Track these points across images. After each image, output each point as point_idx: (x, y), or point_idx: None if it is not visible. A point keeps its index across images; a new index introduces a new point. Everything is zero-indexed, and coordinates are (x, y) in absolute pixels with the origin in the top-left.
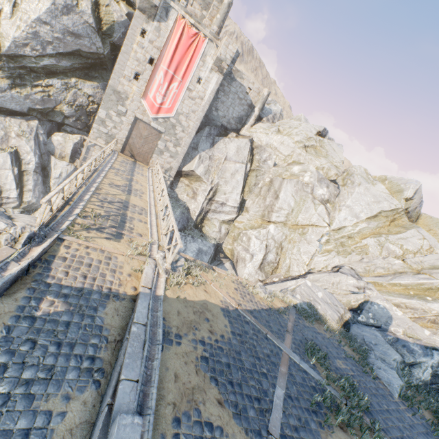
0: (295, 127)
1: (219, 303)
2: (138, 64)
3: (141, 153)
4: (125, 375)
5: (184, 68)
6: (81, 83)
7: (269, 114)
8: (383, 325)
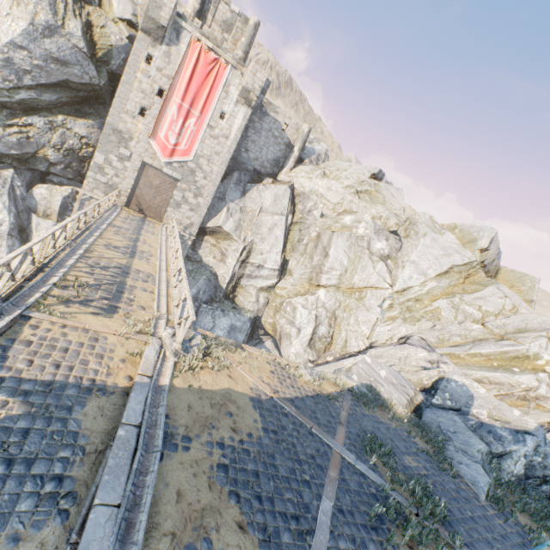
0: (345, 170)
1: (248, 391)
2: (143, 96)
3: (152, 207)
4: (101, 498)
5: (203, 101)
6: (70, 121)
7: (312, 155)
8: (463, 407)
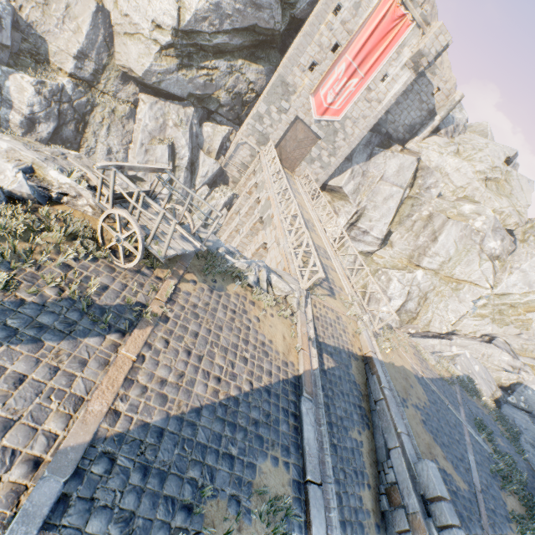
0: (480, 149)
1: (411, 370)
2: (319, 50)
3: (290, 159)
4: (401, 429)
5: (372, 61)
6: (246, 66)
7: (450, 125)
8: (534, 412)
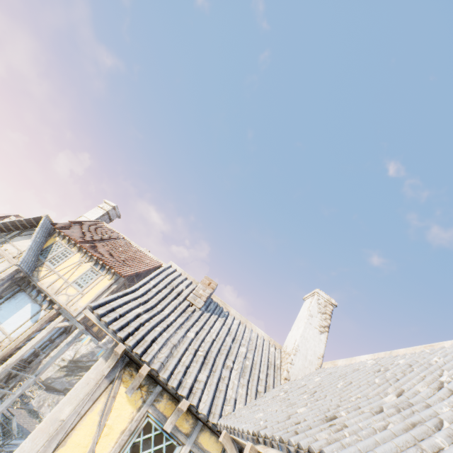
0: None
1: None
2: None
3: None
4: None
5: None
6: None
7: None
8: None
